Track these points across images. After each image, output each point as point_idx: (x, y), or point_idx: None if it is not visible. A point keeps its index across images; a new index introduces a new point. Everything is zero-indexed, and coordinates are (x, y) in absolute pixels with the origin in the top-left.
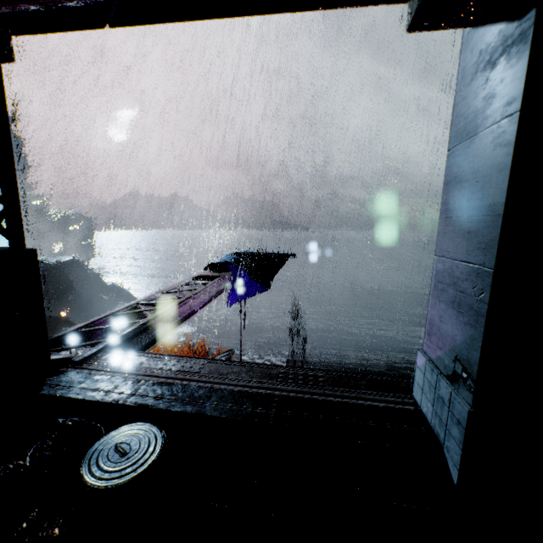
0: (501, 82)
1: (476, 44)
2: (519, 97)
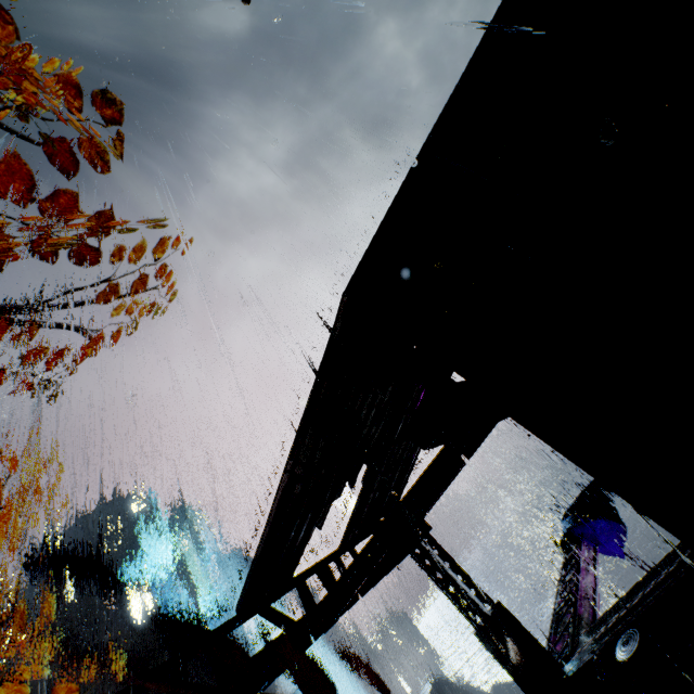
0: None
1: None
2: None
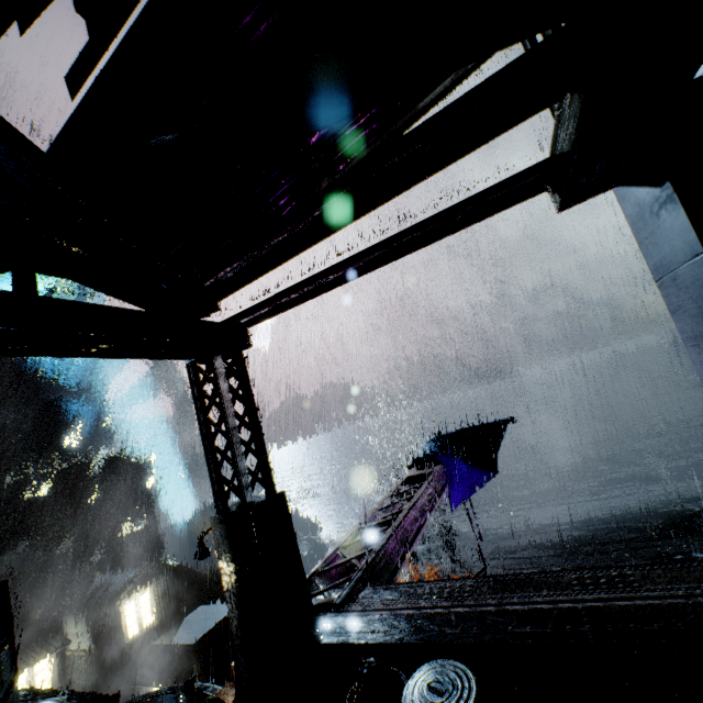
0: (673, 229)
1: (630, 198)
2: (697, 242)
